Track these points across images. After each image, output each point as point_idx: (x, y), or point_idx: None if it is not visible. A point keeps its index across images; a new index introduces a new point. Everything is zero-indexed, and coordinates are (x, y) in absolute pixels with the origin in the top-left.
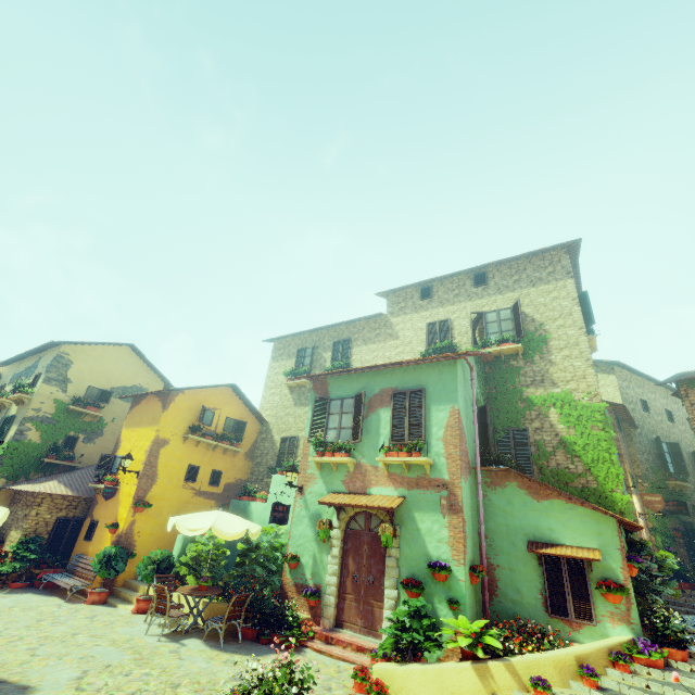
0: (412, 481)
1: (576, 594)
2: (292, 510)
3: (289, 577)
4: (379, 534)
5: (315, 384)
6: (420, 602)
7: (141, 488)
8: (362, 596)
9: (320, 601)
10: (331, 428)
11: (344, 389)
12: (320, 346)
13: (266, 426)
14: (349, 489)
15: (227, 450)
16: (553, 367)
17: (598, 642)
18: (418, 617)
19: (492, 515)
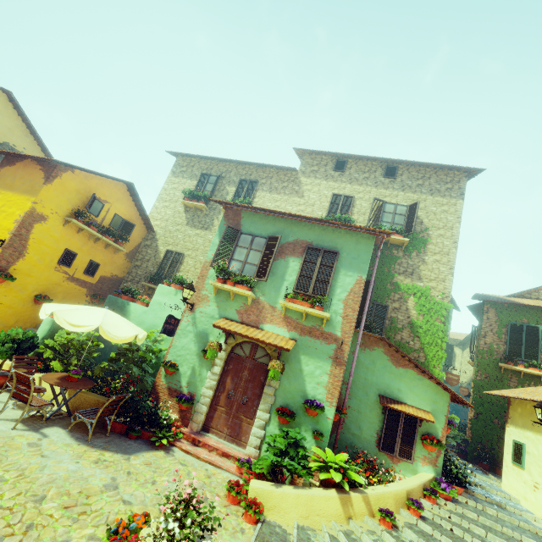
0: (305, 329)
1: (404, 440)
2: (178, 323)
3: (163, 380)
4: (268, 368)
5: (227, 213)
6: (299, 434)
7: (4, 258)
8: (233, 411)
9: (192, 407)
10: (236, 259)
11: (258, 227)
12: (226, 178)
13: (153, 234)
14: (242, 319)
15: (110, 245)
16: (424, 265)
17: (416, 478)
18: (294, 446)
19: (356, 368)
